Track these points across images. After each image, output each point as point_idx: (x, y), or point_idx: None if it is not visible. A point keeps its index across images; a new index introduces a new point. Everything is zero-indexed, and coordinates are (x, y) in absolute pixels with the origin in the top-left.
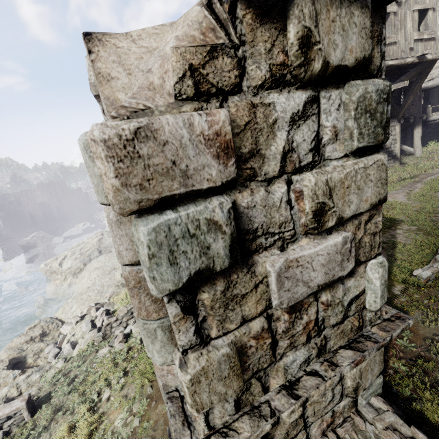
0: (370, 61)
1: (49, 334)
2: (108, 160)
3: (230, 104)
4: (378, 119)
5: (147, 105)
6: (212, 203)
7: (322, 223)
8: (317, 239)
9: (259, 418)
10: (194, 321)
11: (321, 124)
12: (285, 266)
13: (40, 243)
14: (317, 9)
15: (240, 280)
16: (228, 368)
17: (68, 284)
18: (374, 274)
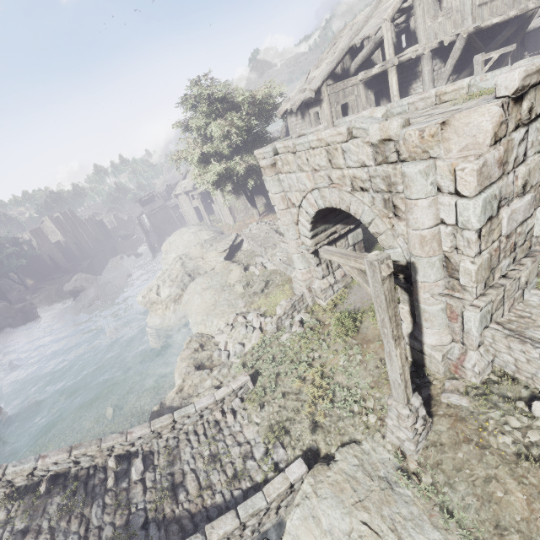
0: None
1: (206, 345)
2: (476, 177)
3: (502, 143)
4: None
5: (482, 152)
6: (494, 187)
7: (525, 190)
8: (520, 199)
9: (497, 288)
10: (479, 242)
11: (528, 141)
12: (511, 213)
13: (87, 286)
14: (536, 93)
15: (494, 222)
16: (487, 264)
17: (172, 311)
18: None
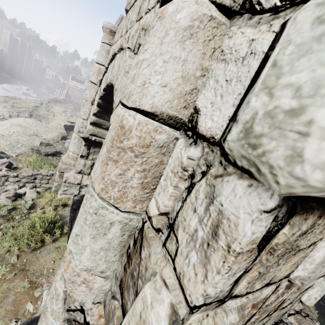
0: None
1: None
2: None
3: None
4: None
5: None
6: None
7: None
8: None
9: None
10: (250, 262)
11: None
12: None
13: None
14: None
15: (315, 230)
16: None
17: None
18: None
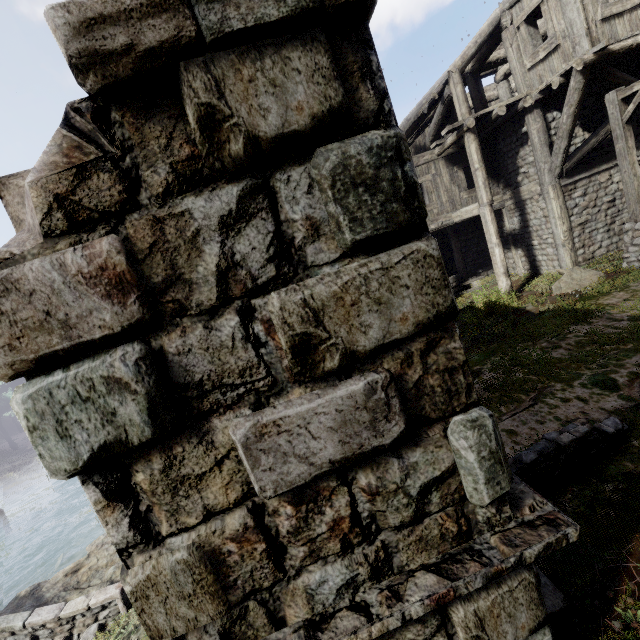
0: (345, 111)
1: None
2: None
3: (121, 227)
4: (386, 190)
5: (14, 252)
6: (114, 355)
7: (310, 365)
8: (320, 387)
9: None
10: (127, 510)
11: (281, 220)
12: (255, 433)
13: None
14: (218, 76)
15: (189, 455)
16: (192, 581)
17: None
18: (459, 441)
